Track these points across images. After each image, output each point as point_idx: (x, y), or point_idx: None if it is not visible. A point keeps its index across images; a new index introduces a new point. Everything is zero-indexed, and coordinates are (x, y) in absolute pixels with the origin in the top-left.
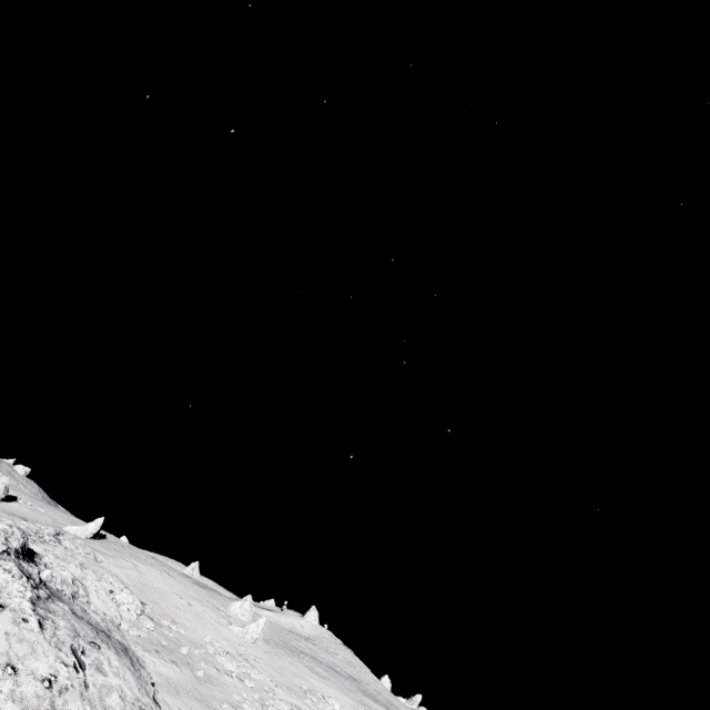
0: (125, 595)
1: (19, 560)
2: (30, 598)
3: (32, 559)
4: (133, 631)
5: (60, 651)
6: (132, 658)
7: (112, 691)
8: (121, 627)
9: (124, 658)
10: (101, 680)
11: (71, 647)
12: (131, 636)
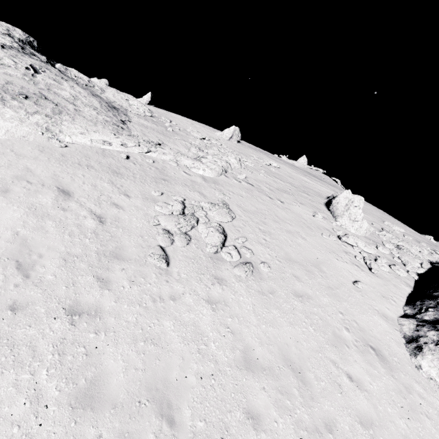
0: (136, 103)
1: (25, 46)
2: (10, 46)
3: (53, 61)
4: (133, 112)
5: (14, 58)
6: (119, 111)
7: (64, 91)
8: (128, 110)
9: (100, 100)
10: (53, 83)
11: (31, 65)
12: (132, 113)
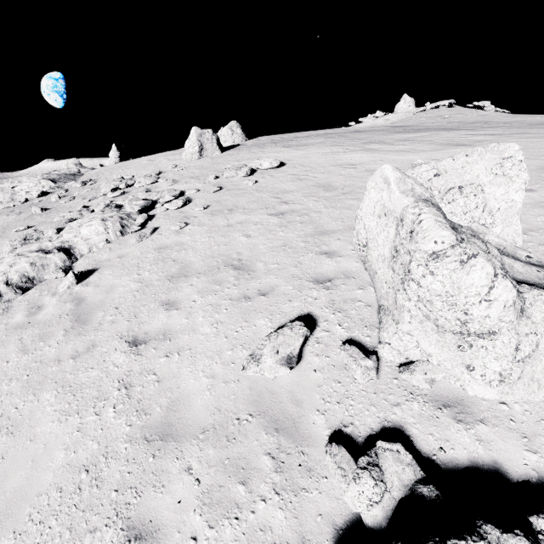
0: (28, 184)
1: None
2: None
3: None
4: (1, 207)
5: None
6: None
7: None
8: None
9: None
10: None
11: None
12: None
